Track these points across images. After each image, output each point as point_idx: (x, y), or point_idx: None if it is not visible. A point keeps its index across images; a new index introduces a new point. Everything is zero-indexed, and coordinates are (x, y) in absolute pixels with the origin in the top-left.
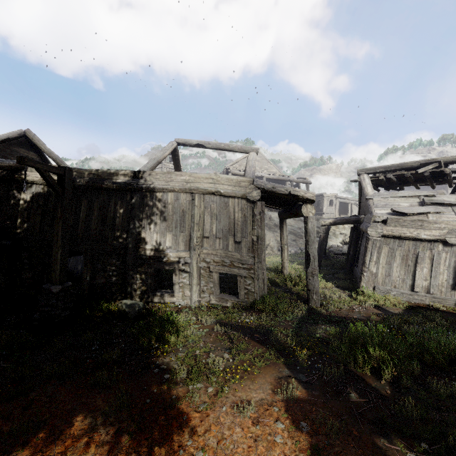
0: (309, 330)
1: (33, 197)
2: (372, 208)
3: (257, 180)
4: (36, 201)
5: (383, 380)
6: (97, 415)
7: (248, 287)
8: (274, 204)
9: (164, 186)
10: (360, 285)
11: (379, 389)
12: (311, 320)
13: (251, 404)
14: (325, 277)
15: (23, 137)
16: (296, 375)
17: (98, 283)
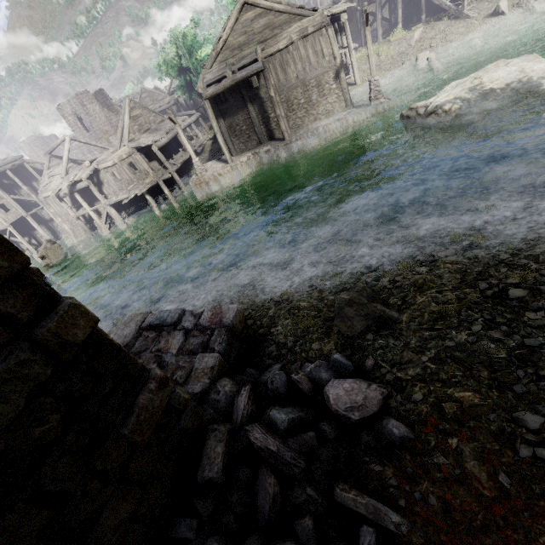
0: None
1: None
2: None
3: None
4: None
5: None
6: None
7: None
8: None
9: None
10: None
11: None
12: None
13: None
14: None
15: None
16: None
17: None
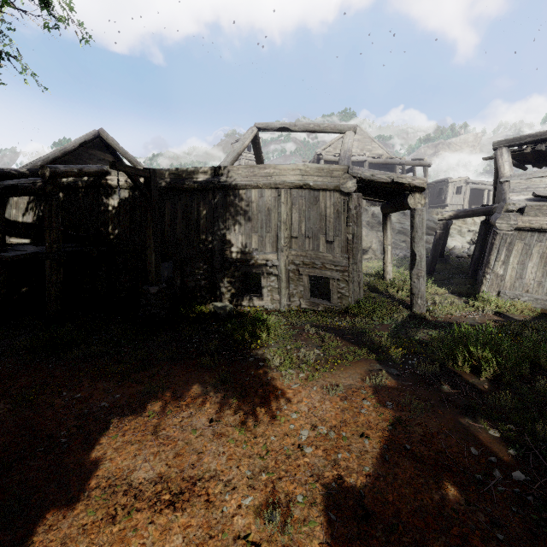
0: (408, 334)
1: (120, 202)
2: (507, 193)
3: (353, 168)
4: (123, 206)
5: (483, 377)
6: (206, 386)
7: (341, 291)
8: (375, 195)
9: (247, 182)
10: (481, 290)
11: (476, 384)
12: (411, 325)
13: (340, 387)
14: (438, 283)
15: (98, 138)
16: (387, 369)
17: (188, 286)
